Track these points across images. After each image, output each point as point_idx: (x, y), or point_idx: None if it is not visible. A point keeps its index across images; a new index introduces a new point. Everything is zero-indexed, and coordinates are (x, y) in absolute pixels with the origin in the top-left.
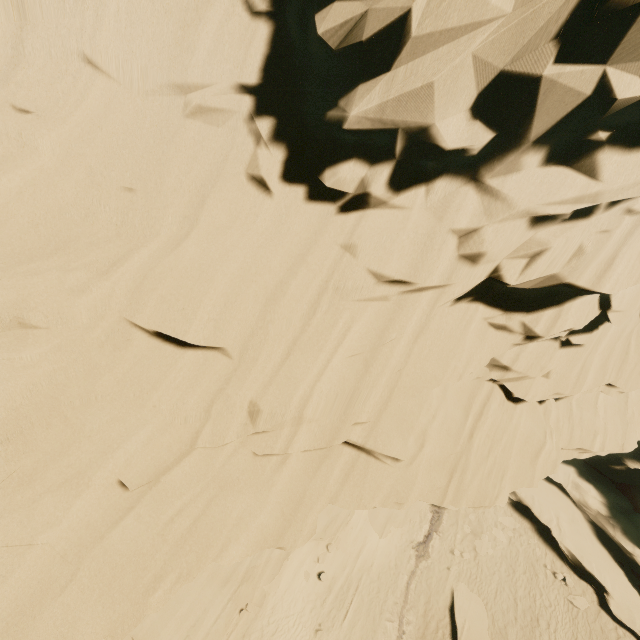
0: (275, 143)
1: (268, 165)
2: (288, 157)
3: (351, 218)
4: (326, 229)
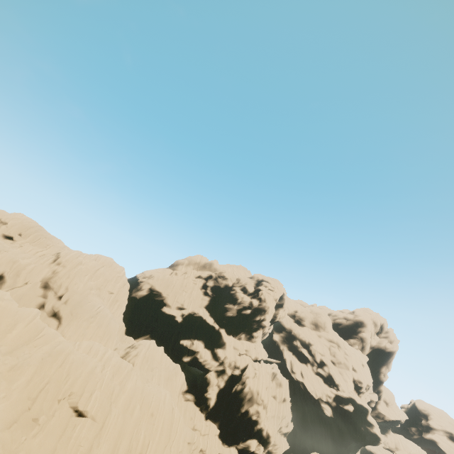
0: (356, 392)
1: (357, 394)
2: (357, 393)
3: (361, 398)
4: (360, 399)
